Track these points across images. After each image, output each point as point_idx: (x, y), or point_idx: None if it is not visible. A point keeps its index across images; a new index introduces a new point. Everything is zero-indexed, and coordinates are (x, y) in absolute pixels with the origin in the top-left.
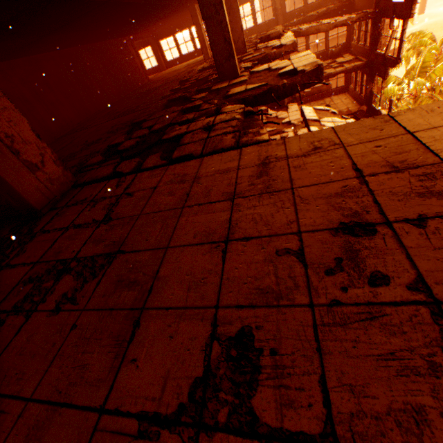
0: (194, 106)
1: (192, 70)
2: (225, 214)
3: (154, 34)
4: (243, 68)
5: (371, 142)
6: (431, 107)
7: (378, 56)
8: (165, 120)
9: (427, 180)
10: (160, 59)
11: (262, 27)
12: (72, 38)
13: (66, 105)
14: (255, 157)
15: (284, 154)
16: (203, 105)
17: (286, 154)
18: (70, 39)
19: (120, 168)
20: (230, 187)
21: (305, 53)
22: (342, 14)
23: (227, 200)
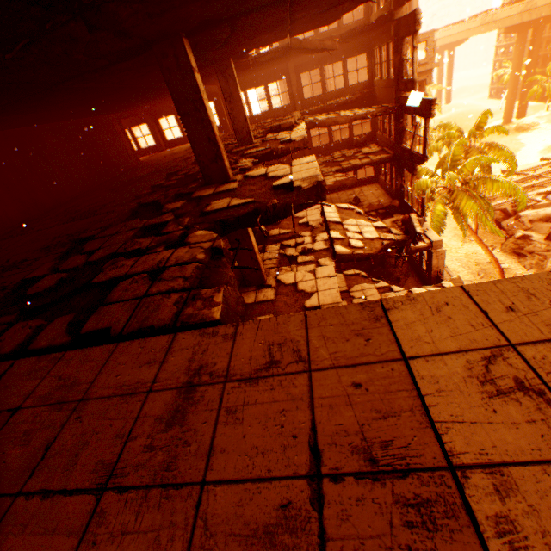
0: (160, 222)
1: (189, 157)
2: (66, 548)
3: (151, 112)
4: (240, 167)
5: (349, 369)
6: (438, 300)
7: (404, 150)
8: (115, 242)
9: (421, 526)
10: (158, 138)
11: (279, 111)
12: (18, 119)
13: (5, 198)
14: (185, 362)
15: (225, 366)
16: (170, 224)
17: (228, 367)
18: (16, 120)
19: (4, 339)
20: (115, 446)
21: (309, 159)
22: (364, 104)
23: (93, 490)
